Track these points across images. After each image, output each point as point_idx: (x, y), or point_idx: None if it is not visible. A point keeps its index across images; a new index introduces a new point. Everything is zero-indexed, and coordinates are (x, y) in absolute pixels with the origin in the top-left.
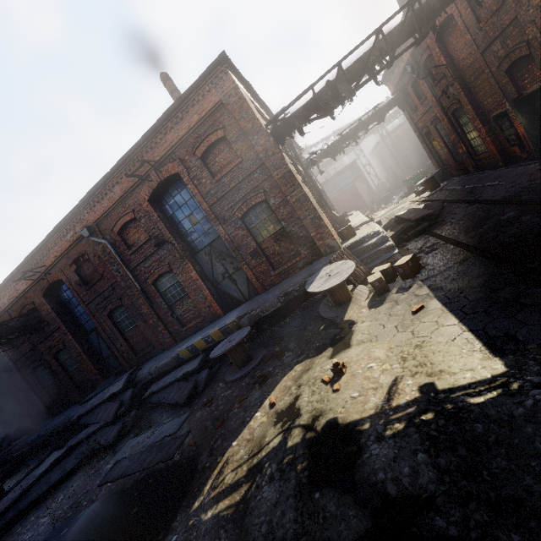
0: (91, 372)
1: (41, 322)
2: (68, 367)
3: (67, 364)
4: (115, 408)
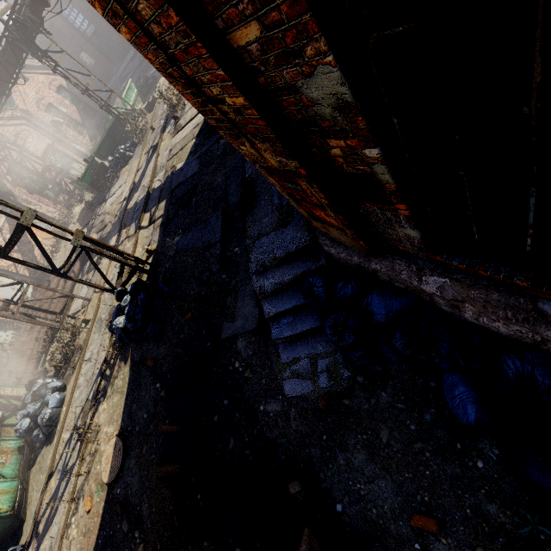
0: (105, 64)
1: (59, 35)
2: (89, 66)
3: (88, 64)
4: (138, 60)
